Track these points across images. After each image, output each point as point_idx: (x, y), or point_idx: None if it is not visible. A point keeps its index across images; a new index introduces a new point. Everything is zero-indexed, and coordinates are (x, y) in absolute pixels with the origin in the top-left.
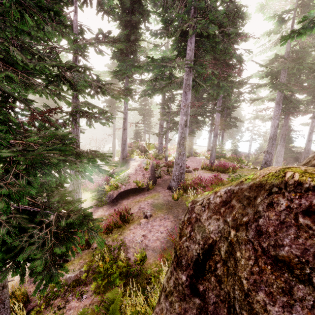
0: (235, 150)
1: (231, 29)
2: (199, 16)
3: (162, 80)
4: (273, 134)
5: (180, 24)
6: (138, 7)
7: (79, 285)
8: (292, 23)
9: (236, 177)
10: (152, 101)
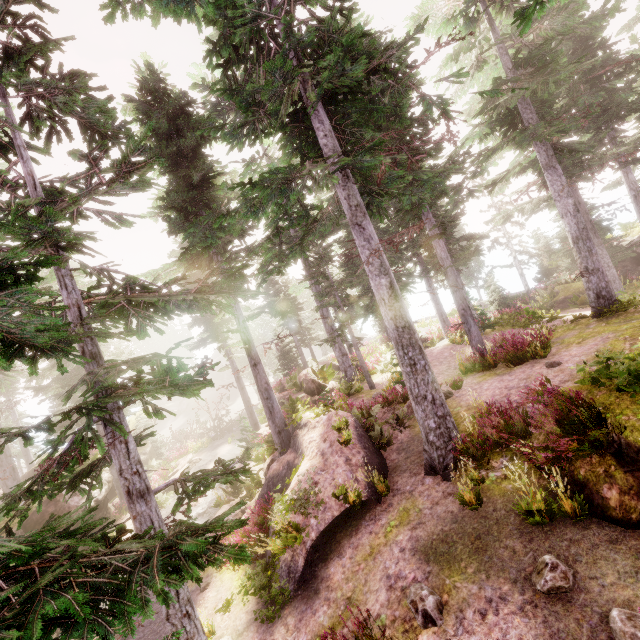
0: (500, 298)
1: (395, 53)
2: (315, 58)
3: (292, 227)
4: (578, 229)
5: (282, 88)
6: (185, 122)
7: None
8: (489, 20)
9: (617, 372)
10: (287, 280)
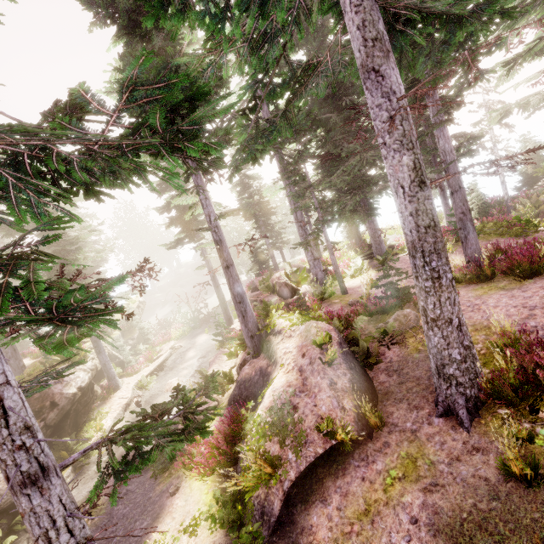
0: (481, 206)
1: None
2: None
3: (273, 97)
4: None
5: None
6: None
7: None
8: None
9: None
10: (261, 185)
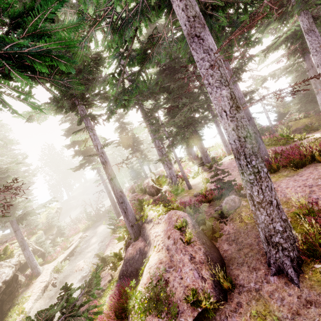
0: (260, 130)
1: None
2: None
3: (132, 65)
4: None
5: None
6: None
7: None
8: None
9: None
10: (132, 127)
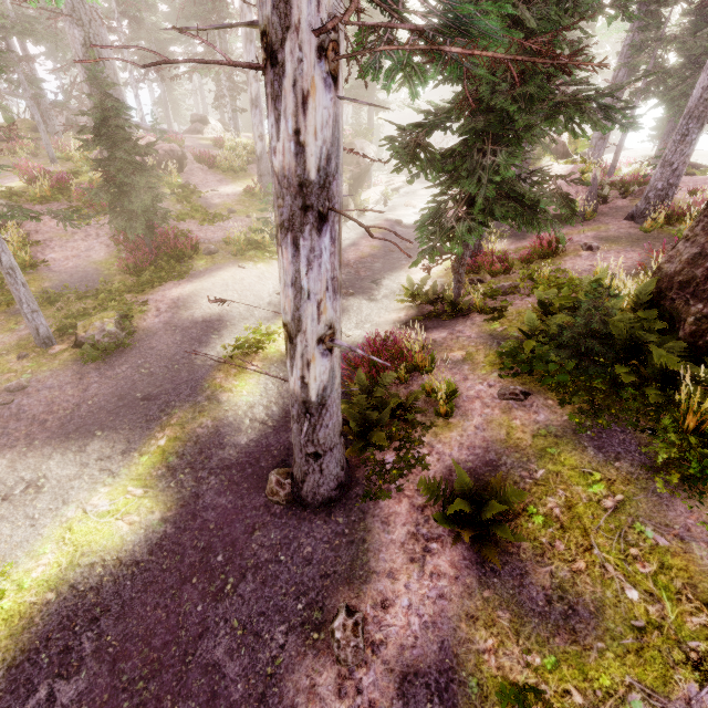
0: None
1: None
2: None
3: None
4: None
5: None
6: None
7: (514, 294)
8: None
9: None
10: None
